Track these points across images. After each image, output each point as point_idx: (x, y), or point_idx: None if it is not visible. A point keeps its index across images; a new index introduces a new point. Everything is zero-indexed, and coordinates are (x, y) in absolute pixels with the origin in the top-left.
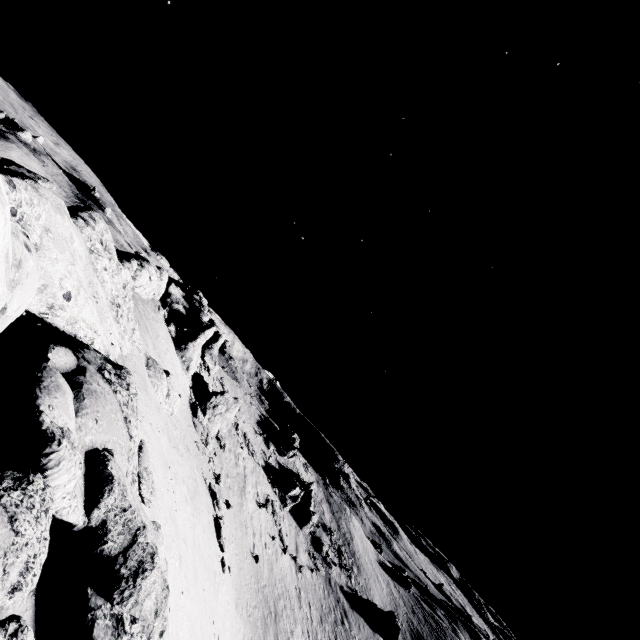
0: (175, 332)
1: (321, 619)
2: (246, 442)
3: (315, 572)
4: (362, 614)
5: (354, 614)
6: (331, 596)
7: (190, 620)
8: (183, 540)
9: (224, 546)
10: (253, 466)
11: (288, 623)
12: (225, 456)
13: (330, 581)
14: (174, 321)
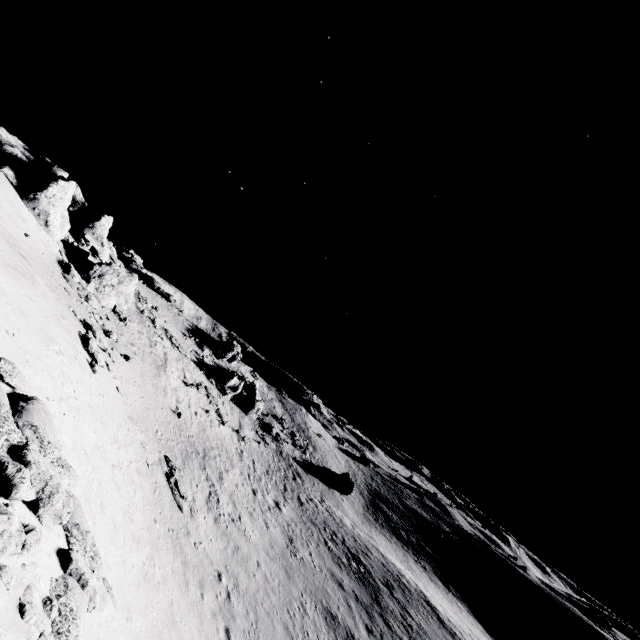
0: (16, 179)
1: (267, 472)
2: (168, 336)
3: (263, 445)
4: (317, 477)
5: (309, 476)
6: (282, 462)
7: None
8: None
9: (96, 356)
10: (179, 357)
11: (222, 465)
12: (130, 332)
13: (281, 453)
14: (13, 169)
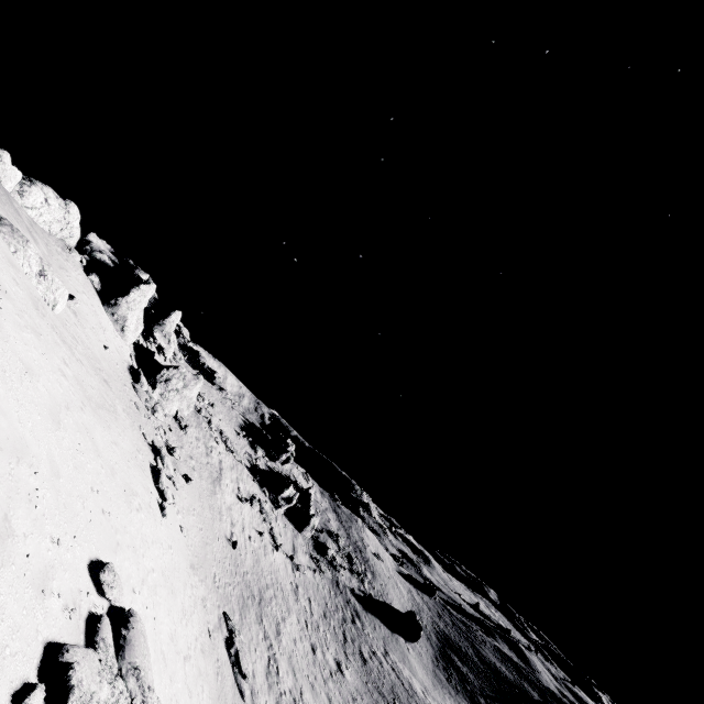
0: (100, 285)
1: (325, 615)
2: (223, 439)
3: (318, 574)
4: (378, 616)
5: (368, 616)
6: (339, 597)
7: None
8: (19, 359)
9: (166, 494)
10: (233, 463)
11: (278, 610)
12: (189, 440)
13: (338, 583)
14: (99, 274)
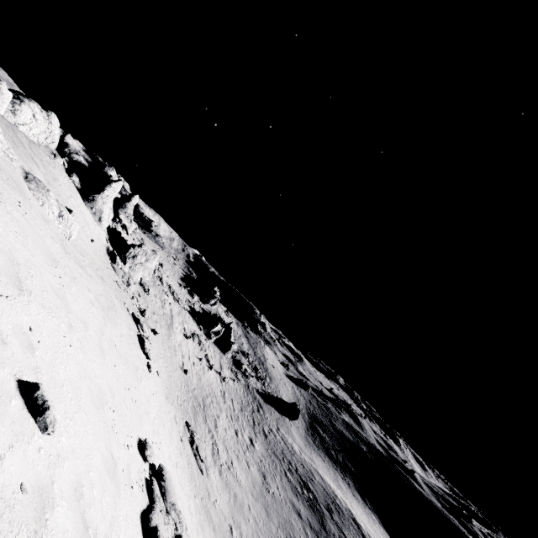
0: (80, 183)
1: (241, 409)
2: (171, 292)
3: (236, 382)
4: (273, 405)
5: (267, 406)
6: (249, 396)
7: (84, 369)
8: (80, 320)
9: (149, 355)
10: (179, 310)
11: (215, 411)
12: (150, 299)
13: (248, 387)
14: (77, 173)
